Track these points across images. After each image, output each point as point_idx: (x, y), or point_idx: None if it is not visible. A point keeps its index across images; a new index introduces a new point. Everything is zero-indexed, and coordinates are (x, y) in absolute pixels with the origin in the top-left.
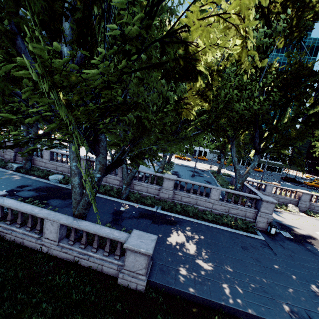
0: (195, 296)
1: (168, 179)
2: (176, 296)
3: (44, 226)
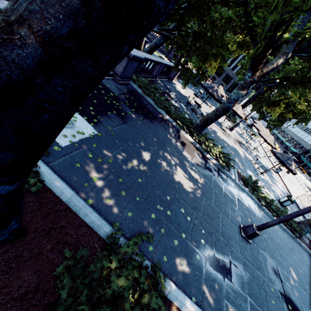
0: None
1: None
2: None
3: None
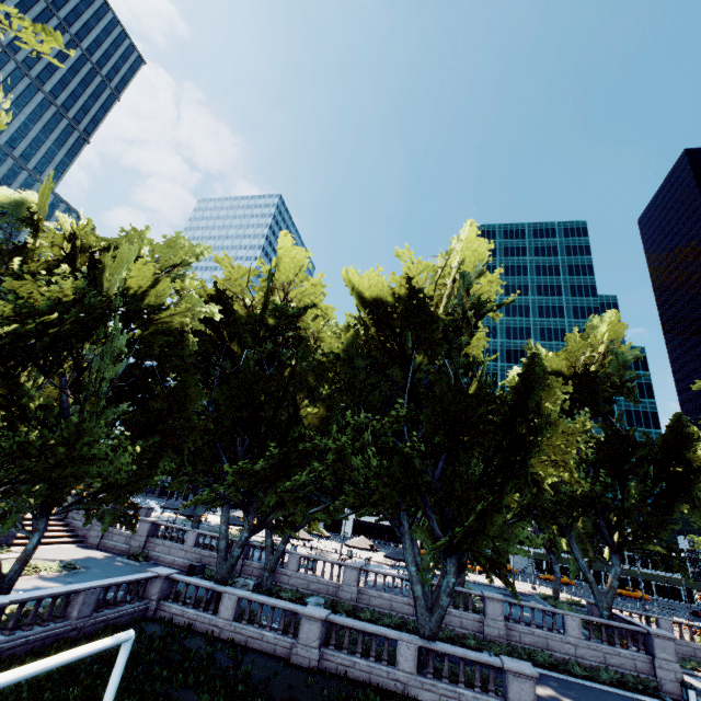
0: None
1: (493, 600)
2: None
3: (398, 651)
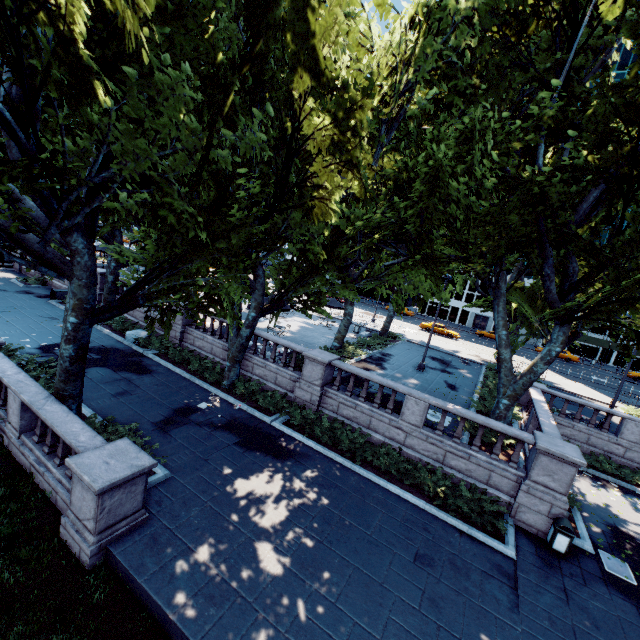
0: (170, 619)
1: (313, 361)
2: (143, 605)
3: (8, 401)
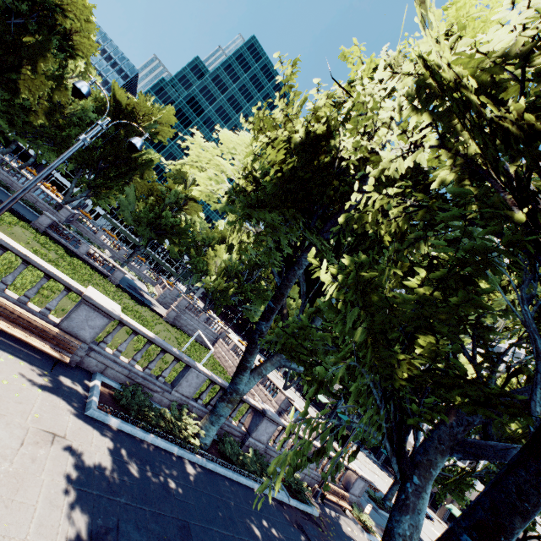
0: None
1: None
2: None
3: None
